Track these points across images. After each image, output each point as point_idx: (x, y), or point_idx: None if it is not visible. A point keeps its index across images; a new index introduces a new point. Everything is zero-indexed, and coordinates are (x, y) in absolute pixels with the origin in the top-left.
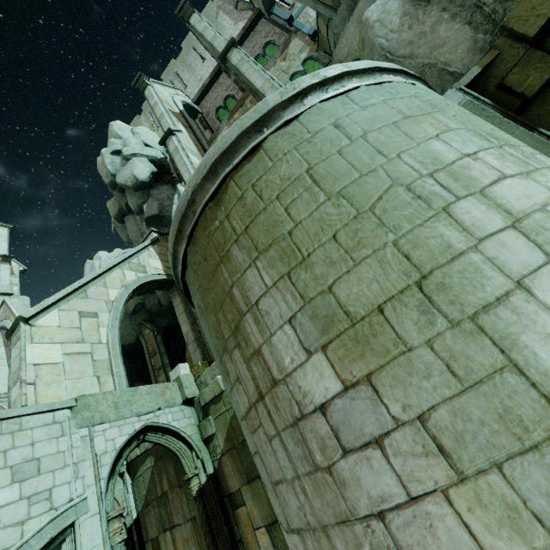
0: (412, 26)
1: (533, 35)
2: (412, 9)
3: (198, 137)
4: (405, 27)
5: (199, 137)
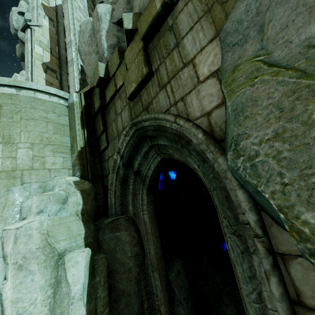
0: (89, 45)
1: (95, 86)
2: (93, 35)
3: (58, 30)
4: (88, 44)
5: (59, 31)
